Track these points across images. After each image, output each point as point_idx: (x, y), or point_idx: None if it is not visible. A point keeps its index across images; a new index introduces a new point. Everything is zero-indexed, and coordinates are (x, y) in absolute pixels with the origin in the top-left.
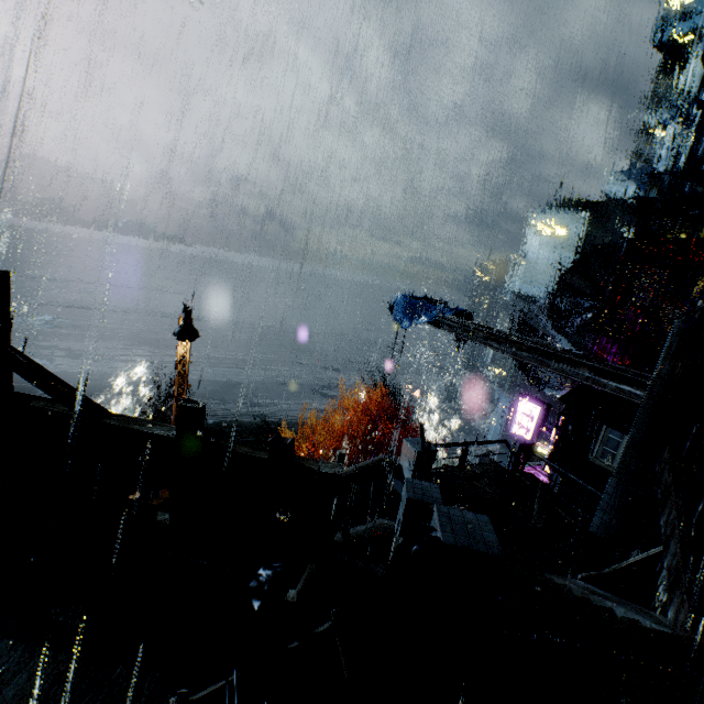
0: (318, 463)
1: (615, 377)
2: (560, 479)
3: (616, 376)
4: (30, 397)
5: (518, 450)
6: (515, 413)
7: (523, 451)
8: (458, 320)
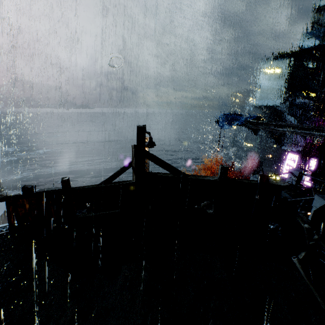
0: (276, 182)
1: None
2: (322, 184)
3: None
4: (154, 173)
5: (298, 175)
6: (284, 160)
7: (300, 175)
8: (257, 121)
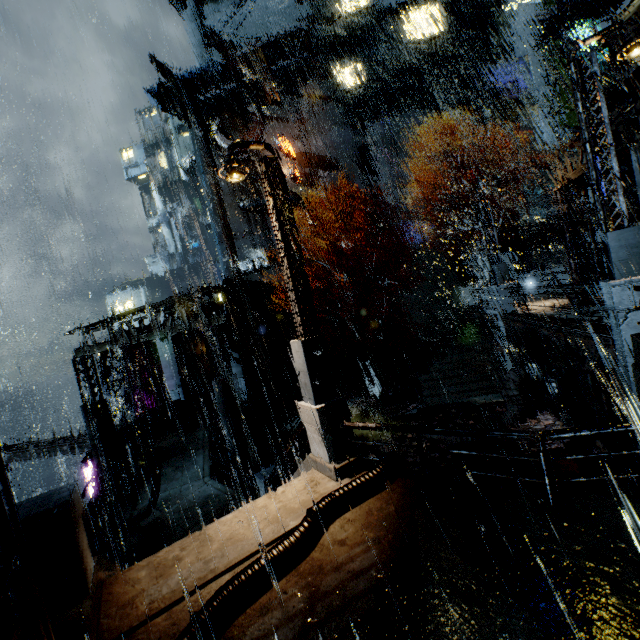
0: None
1: (78, 444)
2: None
3: (78, 444)
4: None
5: None
6: (85, 480)
7: None
8: None
